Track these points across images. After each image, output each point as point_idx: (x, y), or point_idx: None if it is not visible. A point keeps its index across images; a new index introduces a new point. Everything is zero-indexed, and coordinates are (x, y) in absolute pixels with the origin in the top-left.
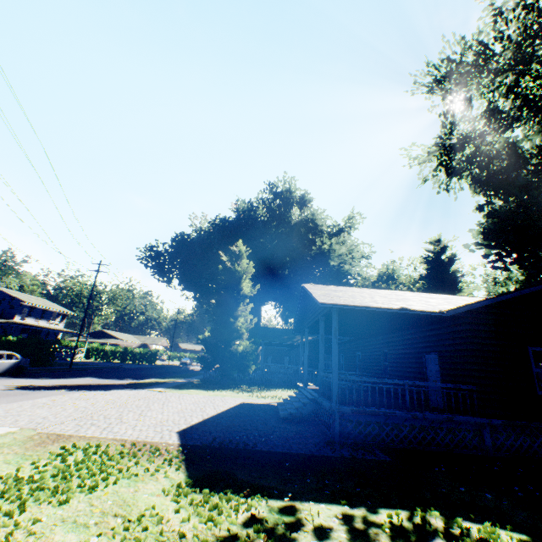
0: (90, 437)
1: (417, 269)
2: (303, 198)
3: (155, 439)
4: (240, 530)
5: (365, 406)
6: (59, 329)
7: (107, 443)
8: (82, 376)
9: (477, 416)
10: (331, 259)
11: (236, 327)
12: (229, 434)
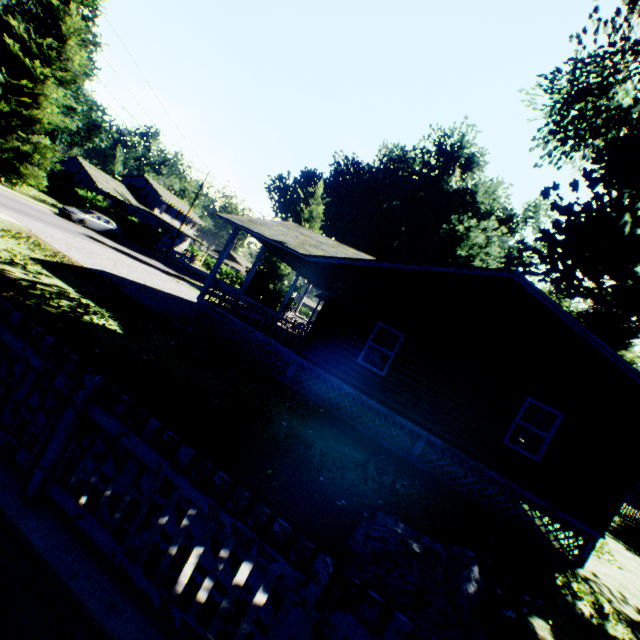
0: (49, 244)
1: (586, 301)
2: (471, 159)
3: (80, 261)
4: (4, 258)
5: (239, 319)
6: (184, 233)
7: (50, 247)
8: (157, 261)
9: (295, 353)
10: (460, 247)
11: (279, 266)
12: (131, 286)
